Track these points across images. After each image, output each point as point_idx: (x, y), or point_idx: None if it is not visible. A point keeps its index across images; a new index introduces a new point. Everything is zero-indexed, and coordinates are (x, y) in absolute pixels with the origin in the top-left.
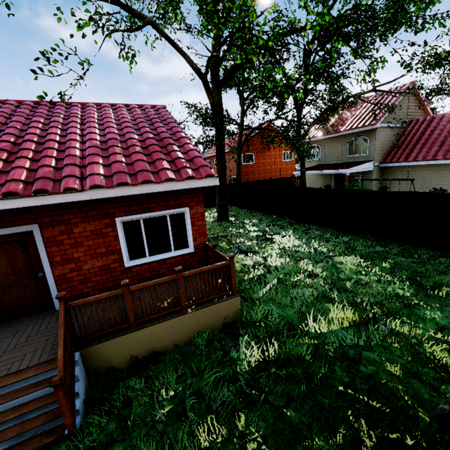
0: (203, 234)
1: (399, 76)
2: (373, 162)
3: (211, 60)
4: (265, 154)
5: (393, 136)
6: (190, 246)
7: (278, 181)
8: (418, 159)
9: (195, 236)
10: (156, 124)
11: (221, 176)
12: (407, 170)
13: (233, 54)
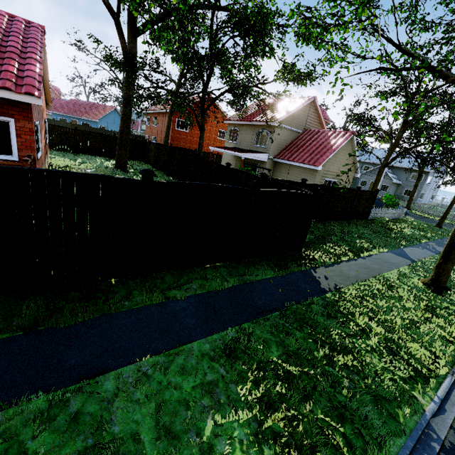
0: (31, 148)
1: (272, 81)
2: (268, 154)
3: (120, 1)
4: None
5: (290, 138)
6: (14, 155)
7: (203, 154)
8: (295, 160)
9: (21, 147)
10: (11, 38)
11: (124, 125)
12: (289, 168)
13: (128, 2)
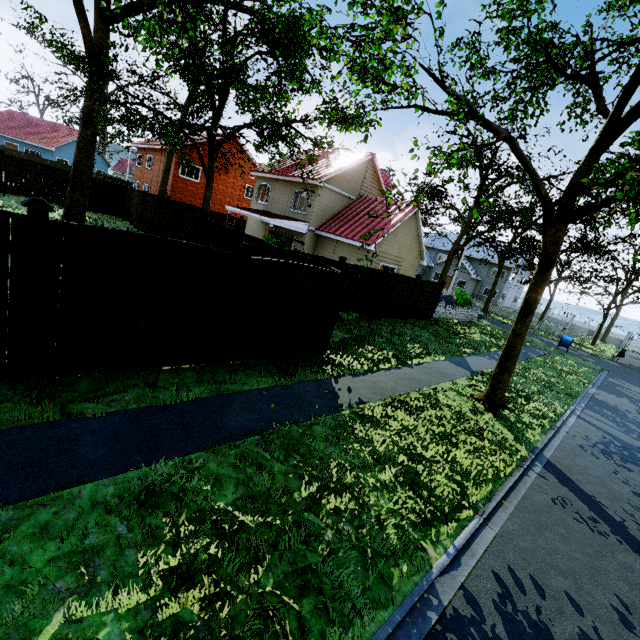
0: None
1: (309, 120)
2: (308, 224)
3: None
4: (220, 176)
5: (339, 205)
6: None
7: (219, 216)
8: (343, 235)
9: None
10: None
11: (81, 154)
12: (335, 245)
13: None
